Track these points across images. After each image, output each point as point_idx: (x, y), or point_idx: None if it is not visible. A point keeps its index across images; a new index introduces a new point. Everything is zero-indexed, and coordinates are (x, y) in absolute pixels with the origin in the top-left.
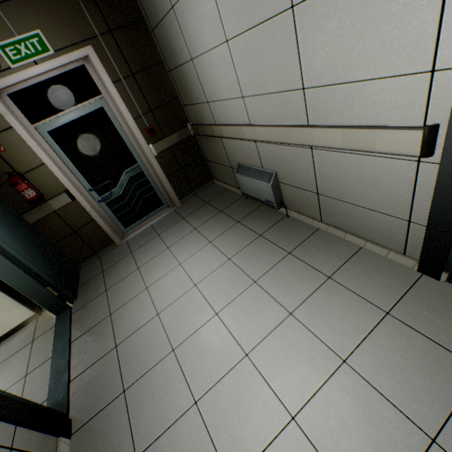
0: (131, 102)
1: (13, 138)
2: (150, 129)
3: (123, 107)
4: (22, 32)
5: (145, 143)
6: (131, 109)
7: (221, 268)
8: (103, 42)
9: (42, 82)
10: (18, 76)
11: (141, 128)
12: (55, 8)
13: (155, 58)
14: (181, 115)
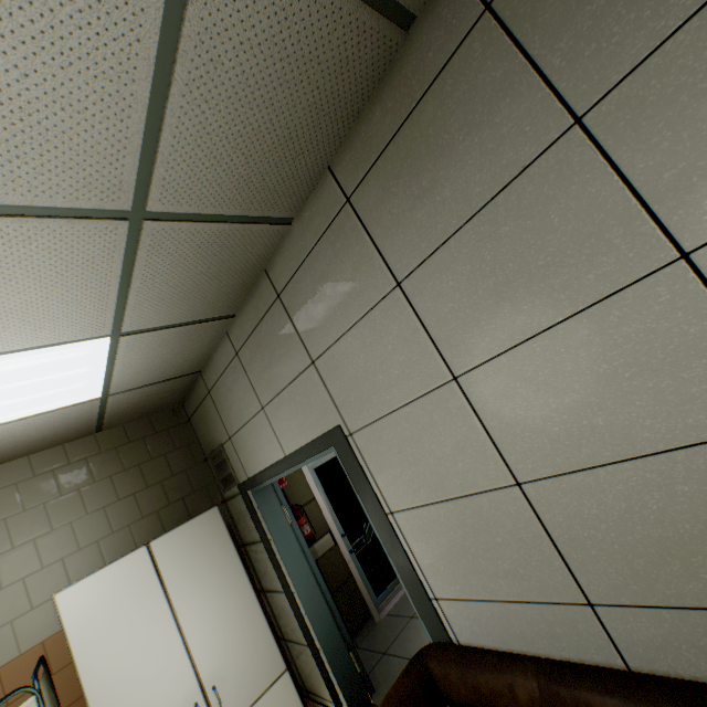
0: None
1: (295, 473)
2: None
3: None
4: None
5: None
6: None
7: None
8: None
9: None
10: None
11: None
12: None
13: None
14: None
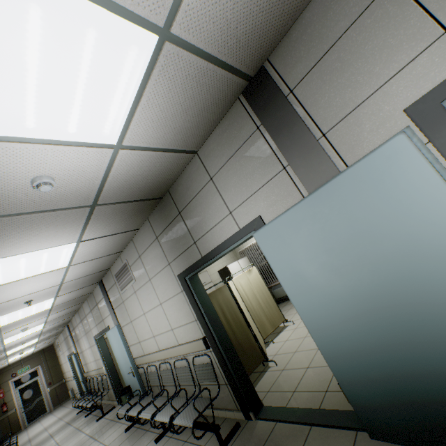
0: (46, 376)
1: (10, 392)
2: (50, 382)
3: (44, 378)
4: (26, 366)
5: (47, 387)
6: (46, 377)
7: (51, 417)
8: (44, 363)
9: (24, 376)
10: (19, 376)
11: (47, 383)
12: (35, 359)
13: (58, 362)
14: (62, 376)
